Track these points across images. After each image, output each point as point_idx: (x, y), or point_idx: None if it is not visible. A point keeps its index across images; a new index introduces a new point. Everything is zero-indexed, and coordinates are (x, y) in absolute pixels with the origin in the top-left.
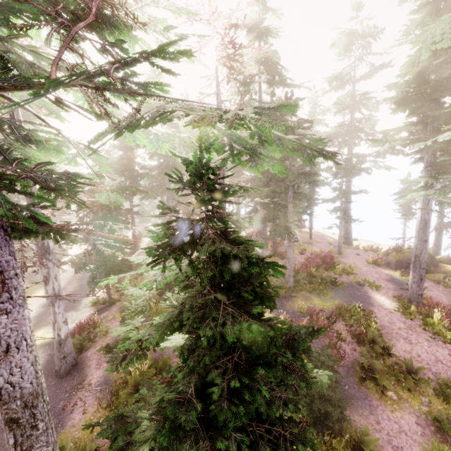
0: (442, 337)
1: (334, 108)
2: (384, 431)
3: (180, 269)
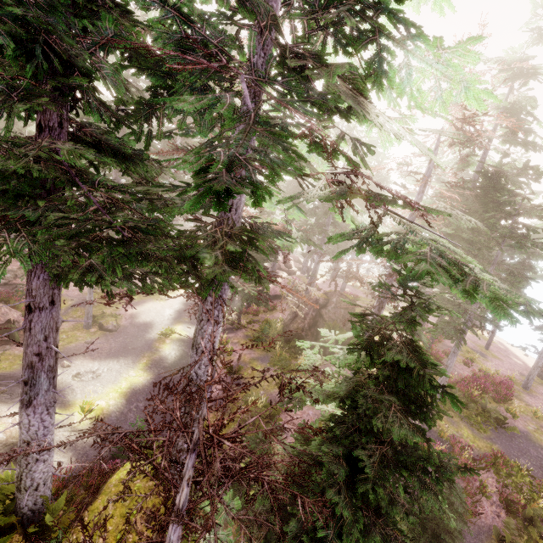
0: None
1: None
2: None
3: (359, 357)
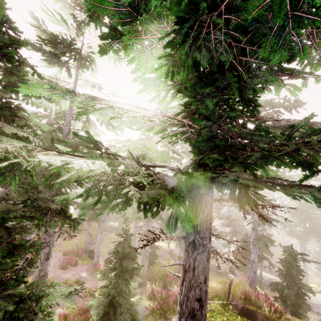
0: None
1: None
2: None
3: None
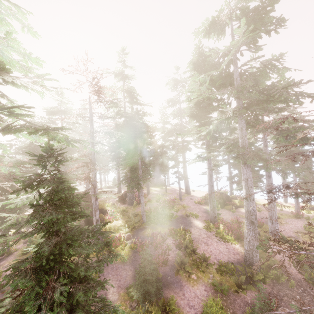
0: (223, 238)
1: (171, 115)
2: (186, 299)
3: (33, 198)
